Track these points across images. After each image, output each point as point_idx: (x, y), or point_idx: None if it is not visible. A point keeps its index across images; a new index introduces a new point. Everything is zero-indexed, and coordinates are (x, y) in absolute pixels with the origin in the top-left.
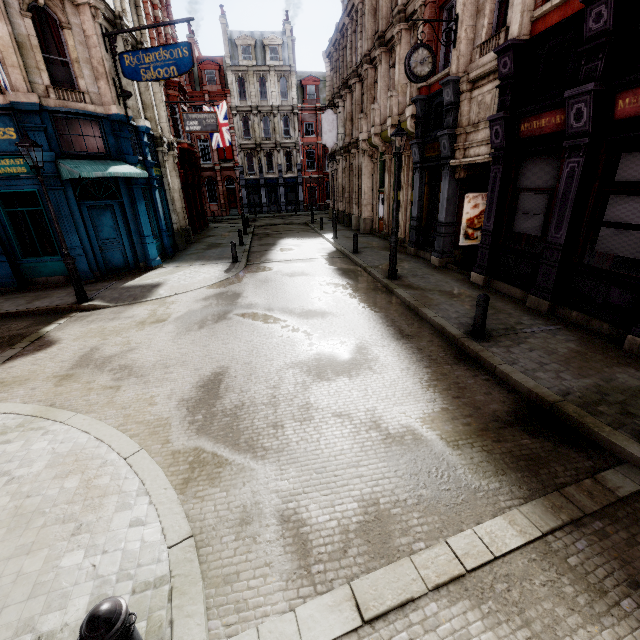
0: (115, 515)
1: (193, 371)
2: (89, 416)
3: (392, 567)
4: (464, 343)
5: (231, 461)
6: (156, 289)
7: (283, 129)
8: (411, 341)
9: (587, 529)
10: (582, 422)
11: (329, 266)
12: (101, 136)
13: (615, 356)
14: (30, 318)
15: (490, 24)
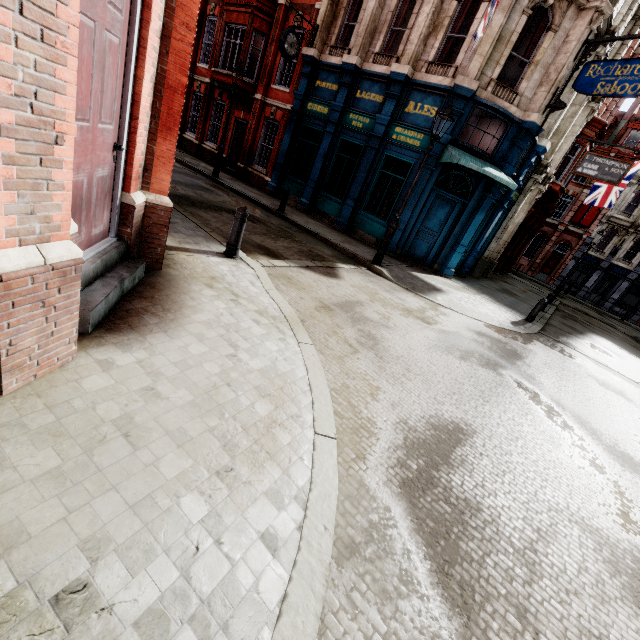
0: (262, 498)
1: (432, 398)
2: (318, 355)
3: None
4: None
5: (424, 594)
6: (436, 292)
7: None
8: None
9: None
10: None
11: None
12: (499, 139)
13: None
14: (336, 251)
15: None
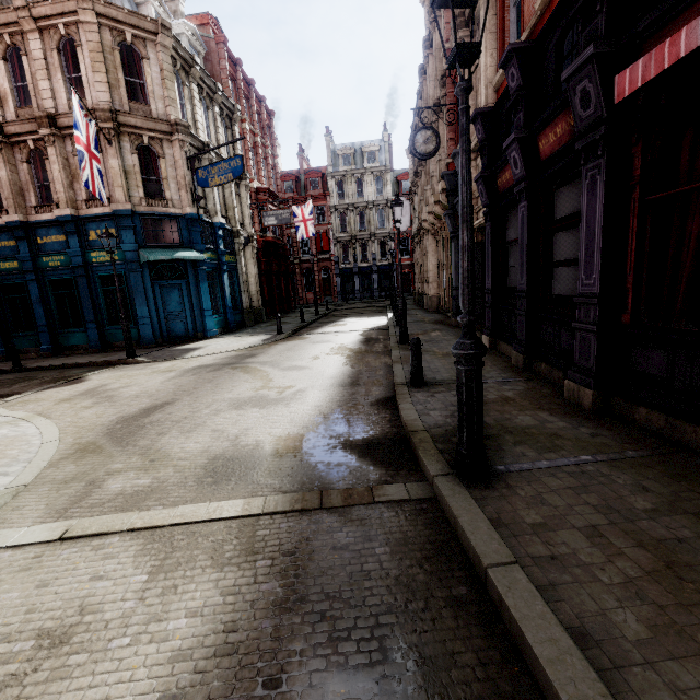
0: None
1: (151, 400)
2: (52, 421)
3: (119, 514)
4: (395, 388)
5: (104, 451)
6: (193, 351)
7: (378, 221)
8: (353, 388)
9: (308, 517)
10: (416, 446)
11: (360, 336)
12: (178, 231)
13: (545, 403)
14: (88, 368)
15: None
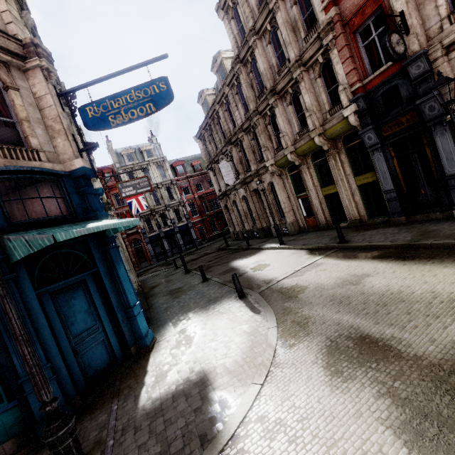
0: None
1: None
2: None
3: None
4: None
5: None
6: (213, 390)
7: (168, 195)
8: None
9: None
10: None
11: (357, 259)
12: (62, 197)
13: None
14: None
15: (446, 2)
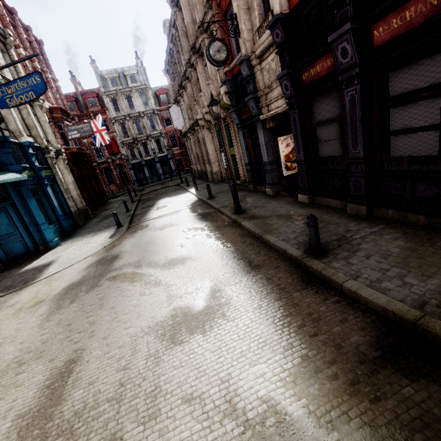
0: None
1: (46, 364)
2: None
3: None
4: (306, 264)
5: None
6: (47, 268)
7: (150, 125)
8: (260, 271)
9: None
10: None
11: (191, 214)
12: None
13: None
14: None
15: (260, 14)
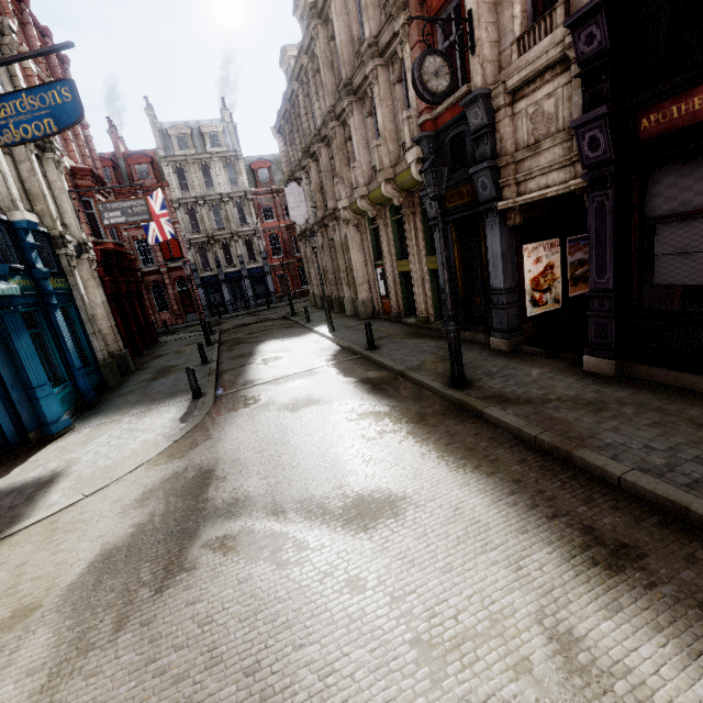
0: None
1: None
2: None
3: None
4: None
5: None
6: (44, 492)
7: (238, 217)
8: (652, 571)
9: None
10: None
11: (345, 378)
12: None
13: None
14: None
15: (524, 12)
